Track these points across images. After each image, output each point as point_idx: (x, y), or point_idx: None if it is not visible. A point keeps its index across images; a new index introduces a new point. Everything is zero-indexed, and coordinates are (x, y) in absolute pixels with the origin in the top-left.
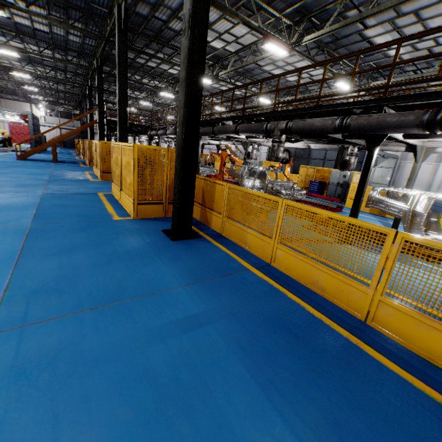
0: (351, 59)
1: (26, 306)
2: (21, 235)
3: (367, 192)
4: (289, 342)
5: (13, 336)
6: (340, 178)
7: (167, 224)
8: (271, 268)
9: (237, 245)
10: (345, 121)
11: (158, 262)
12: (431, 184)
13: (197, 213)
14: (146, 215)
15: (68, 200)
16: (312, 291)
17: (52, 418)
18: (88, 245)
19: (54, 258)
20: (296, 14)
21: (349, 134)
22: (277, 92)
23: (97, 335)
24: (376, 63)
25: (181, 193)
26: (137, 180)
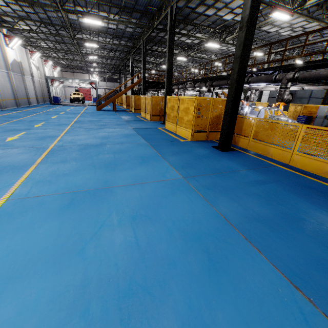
0: None
1: (185, 171)
2: (149, 147)
3: None
4: (317, 193)
5: (192, 179)
6: (326, 112)
7: (211, 143)
8: (290, 166)
9: (261, 155)
10: None
11: (224, 160)
12: None
13: None
14: (197, 139)
15: (148, 131)
16: (322, 177)
17: (231, 199)
18: (182, 152)
19: (174, 156)
20: None
21: None
22: (285, 51)
23: (223, 182)
24: None
25: (229, 124)
26: (195, 118)
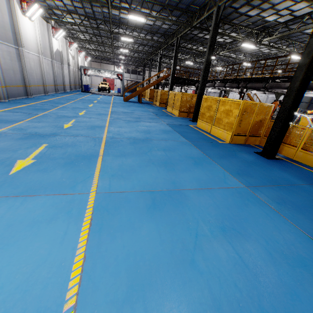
0: None
1: (243, 179)
2: (193, 146)
3: None
4: None
5: (255, 189)
6: None
7: (251, 148)
8: None
9: (311, 167)
10: None
11: (275, 169)
12: None
13: None
14: (235, 142)
15: (182, 129)
16: None
17: (310, 219)
18: (228, 155)
19: (223, 160)
20: None
21: None
22: None
23: (289, 196)
24: None
25: (280, 132)
26: (238, 121)
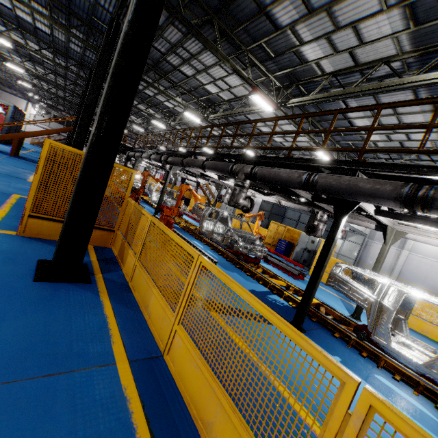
0: (332, 134)
1: None
2: None
3: (332, 264)
4: None
5: None
6: (308, 243)
7: None
8: (157, 366)
9: (136, 306)
10: (313, 177)
11: None
12: (394, 268)
13: (117, 247)
14: (39, 234)
15: None
16: None
17: None
18: None
19: None
20: (286, 78)
21: (319, 197)
22: (251, 137)
23: None
24: (354, 143)
25: (73, 212)
26: (38, 185)
